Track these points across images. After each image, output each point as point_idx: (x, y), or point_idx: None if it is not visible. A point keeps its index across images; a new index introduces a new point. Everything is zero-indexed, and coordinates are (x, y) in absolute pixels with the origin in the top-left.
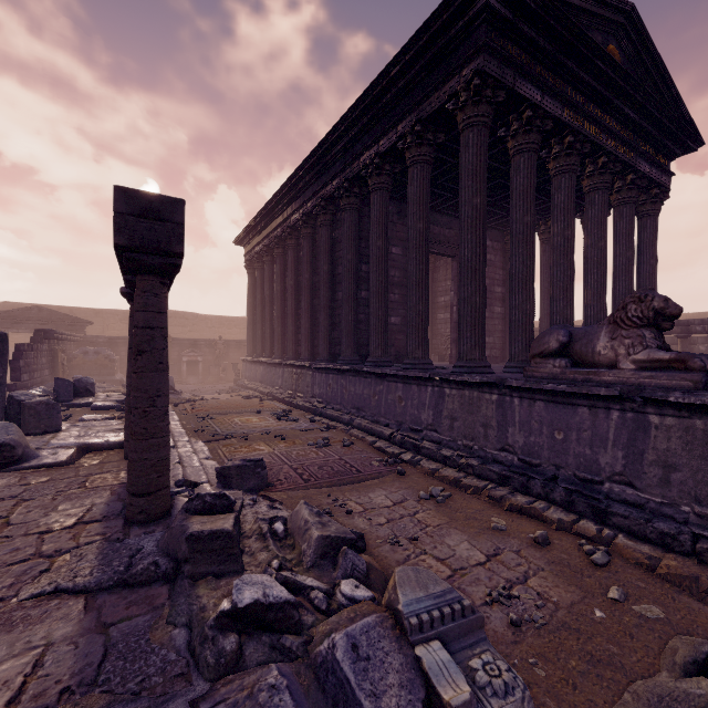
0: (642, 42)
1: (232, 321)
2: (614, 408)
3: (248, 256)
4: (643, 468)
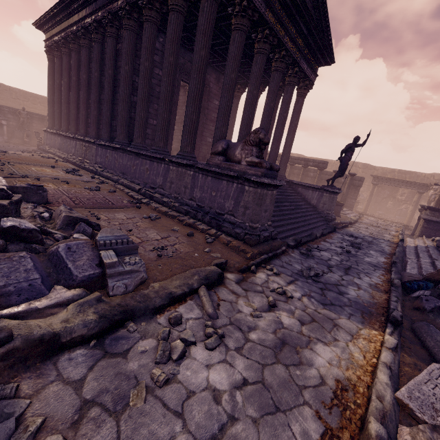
0: None
1: (37, 98)
2: (235, 182)
3: (48, 42)
4: (238, 208)
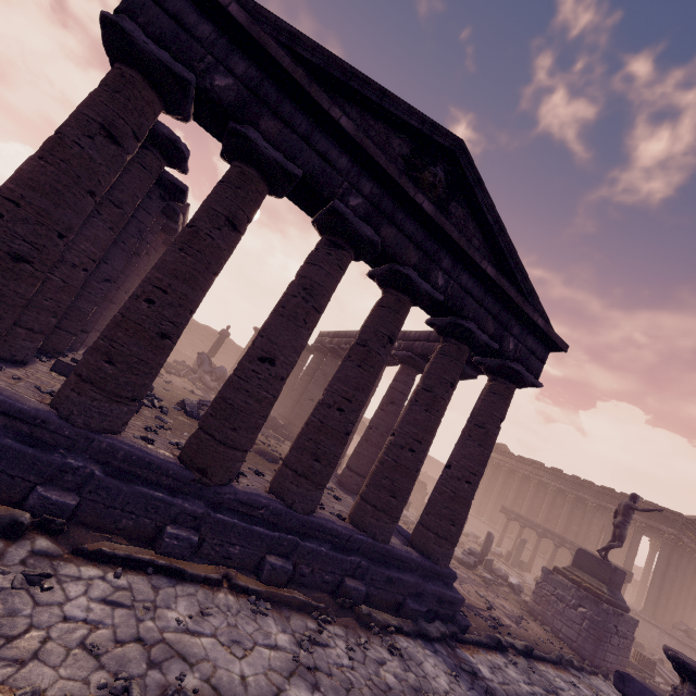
0: None
1: None
2: None
3: None
4: None
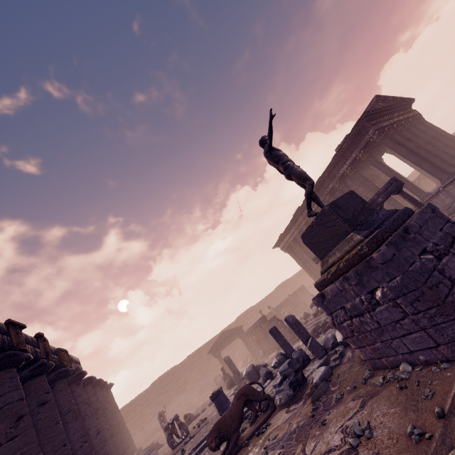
0: (382, 97)
1: (268, 298)
2: None
3: (284, 247)
4: None
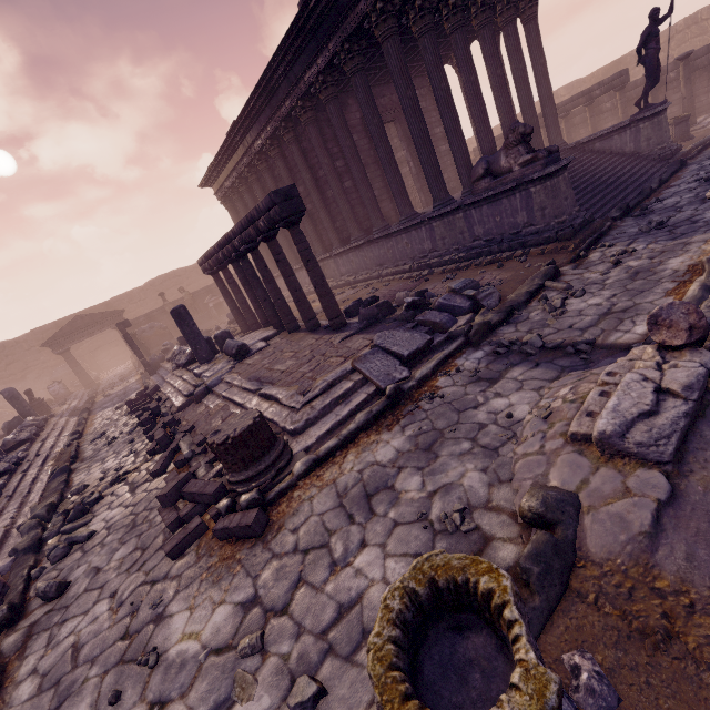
0: None
1: None
2: (516, 193)
3: (219, 193)
4: (534, 215)
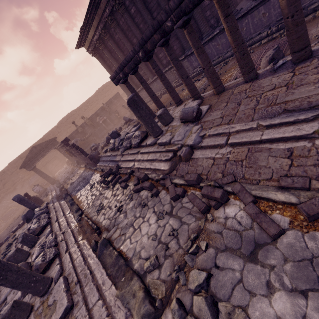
0: None
1: (89, 101)
2: None
3: (90, 48)
4: None
